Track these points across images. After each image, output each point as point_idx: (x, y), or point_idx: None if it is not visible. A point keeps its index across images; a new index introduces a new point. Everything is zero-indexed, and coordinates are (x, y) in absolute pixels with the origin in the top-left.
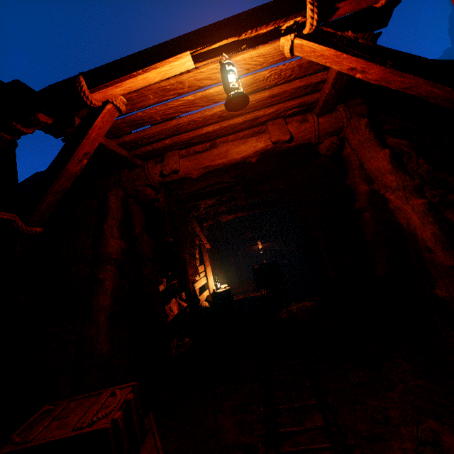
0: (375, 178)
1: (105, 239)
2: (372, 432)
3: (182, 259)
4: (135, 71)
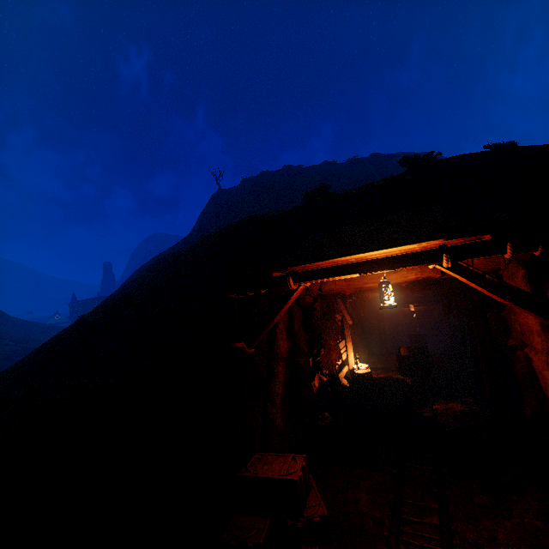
0: (524, 332)
1: (277, 340)
2: (477, 542)
3: (327, 344)
4: (322, 278)
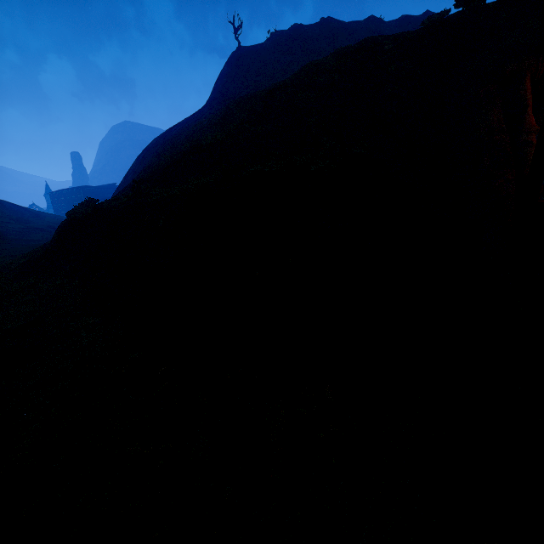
0: None
1: (528, 116)
2: None
3: None
4: None
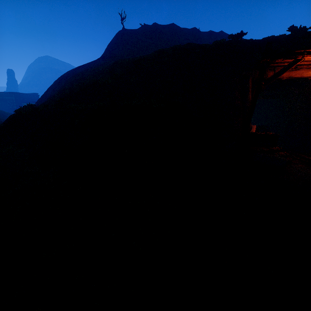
0: None
1: (249, 95)
2: None
3: None
4: None
